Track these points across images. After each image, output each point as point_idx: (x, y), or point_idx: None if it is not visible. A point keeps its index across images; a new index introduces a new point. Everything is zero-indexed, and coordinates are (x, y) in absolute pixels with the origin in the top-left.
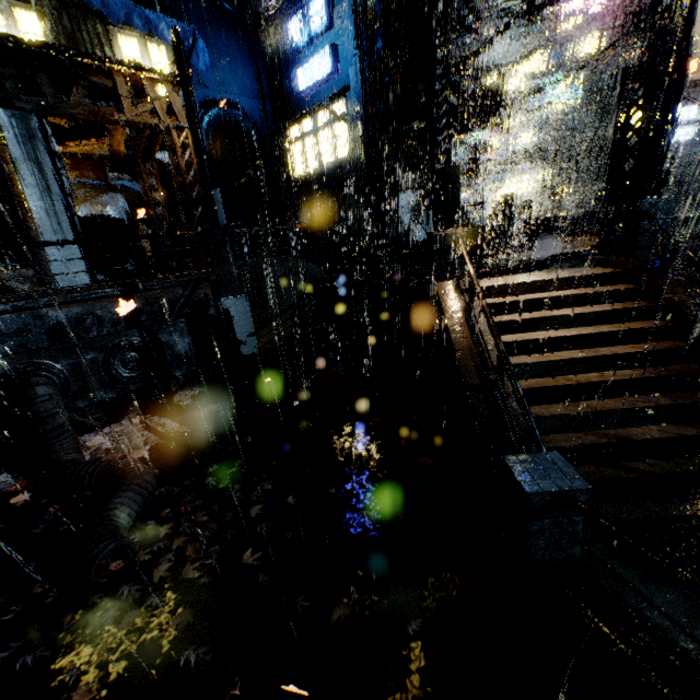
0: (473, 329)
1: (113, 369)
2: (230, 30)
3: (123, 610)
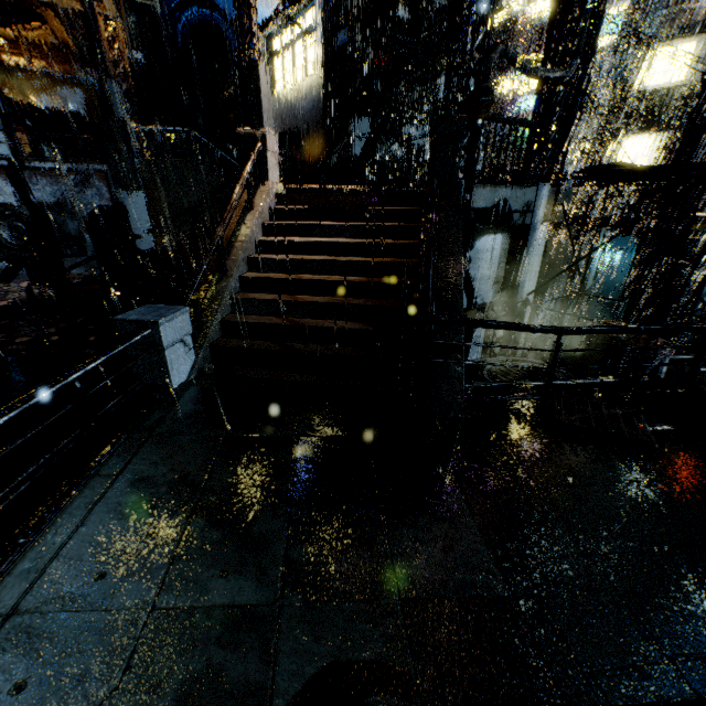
0: (240, 224)
1: None
2: None
3: None
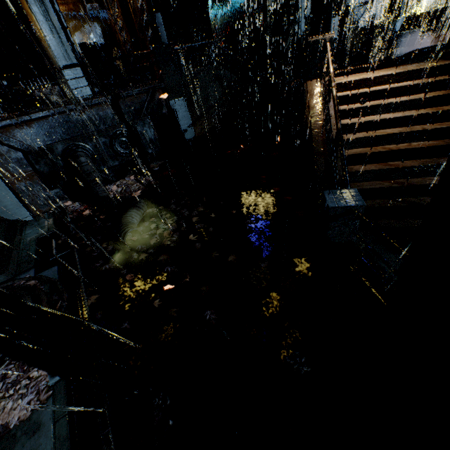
0: (326, 115)
1: (115, 148)
2: None
3: (139, 254)
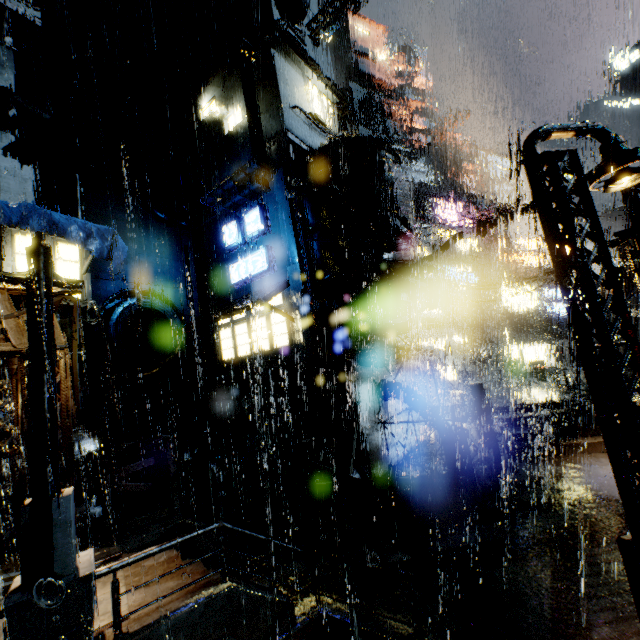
0: None
1: None
2: (161, 232)
3: None
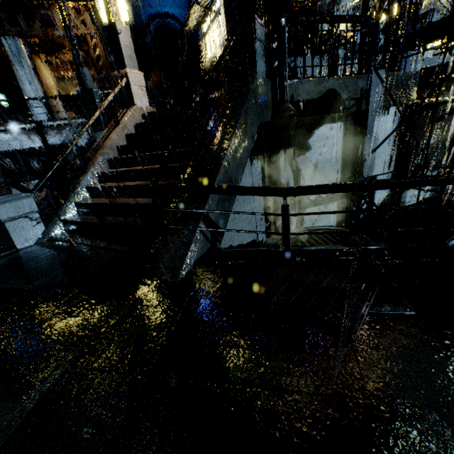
0: (108, 137)
1: (32, 164)
2: None
3: None
